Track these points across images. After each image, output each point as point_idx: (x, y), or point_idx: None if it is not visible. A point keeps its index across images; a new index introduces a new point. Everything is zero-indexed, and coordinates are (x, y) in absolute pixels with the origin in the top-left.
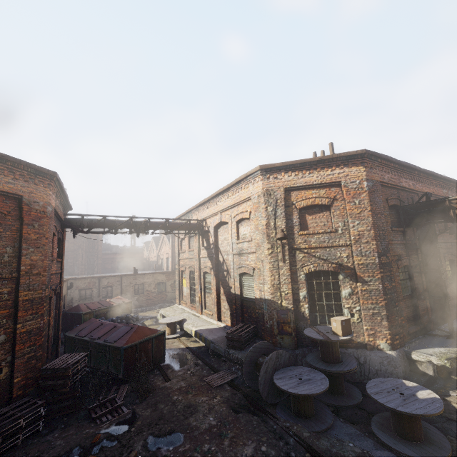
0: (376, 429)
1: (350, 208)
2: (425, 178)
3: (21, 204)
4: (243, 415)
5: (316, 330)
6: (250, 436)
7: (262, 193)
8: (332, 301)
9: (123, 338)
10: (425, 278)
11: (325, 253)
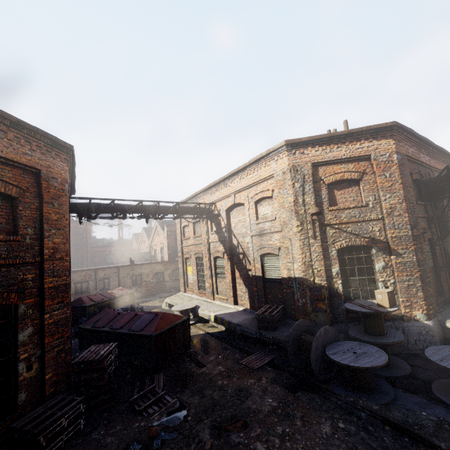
0: (442, 396)
1: (381, 182)
2: (436, 155)
3: (40, 179)
4: (302, 393)
5: (358, 304)
6: (320, 414)
7: (288, 169)
8: (365, 276)
9: (150, 325)
10: (444, 251)
11: (357, 228)
